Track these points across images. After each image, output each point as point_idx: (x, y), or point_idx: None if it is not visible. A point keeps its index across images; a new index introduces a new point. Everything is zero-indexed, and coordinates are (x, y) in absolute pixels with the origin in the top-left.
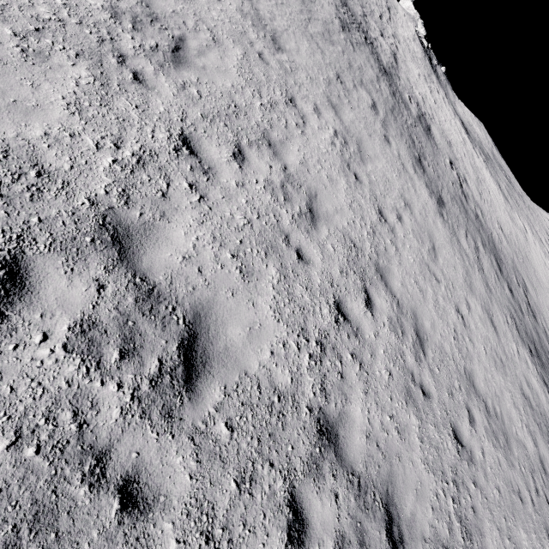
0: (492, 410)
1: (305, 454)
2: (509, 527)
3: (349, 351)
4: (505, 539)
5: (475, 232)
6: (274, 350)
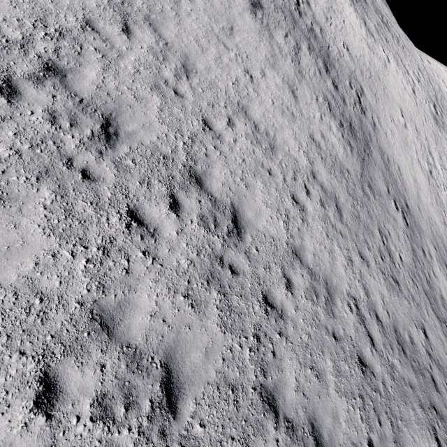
0: (264, 131)
1: (28, 71)
2: (245, 176)
3: (93, 46)
4: (236, 178)
5: (302, 38)
6: (8, 19)
